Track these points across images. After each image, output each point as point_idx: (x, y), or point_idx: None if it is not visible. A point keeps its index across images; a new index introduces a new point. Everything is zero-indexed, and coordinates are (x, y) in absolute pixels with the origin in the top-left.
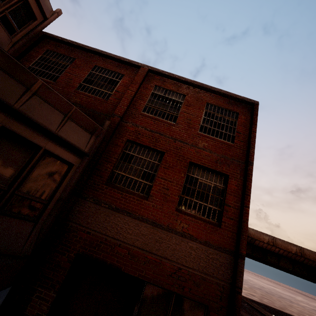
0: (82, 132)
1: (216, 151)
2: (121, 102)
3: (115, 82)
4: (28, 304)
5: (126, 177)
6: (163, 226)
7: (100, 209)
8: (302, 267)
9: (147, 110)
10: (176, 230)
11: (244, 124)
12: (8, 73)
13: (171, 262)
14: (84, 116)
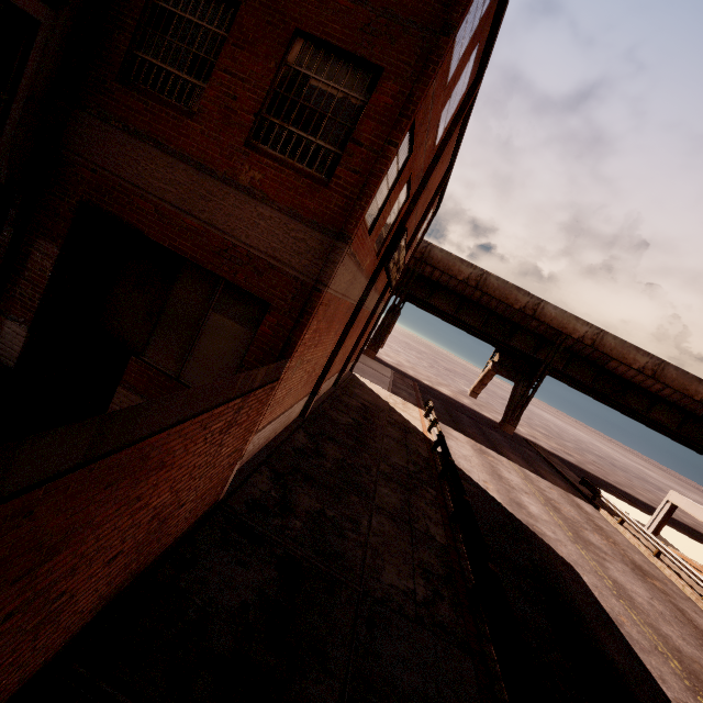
0: None
1: None
2: None
3: None
4: (29, 257)
5: (157, 67)
6: (216, 173)
7: (110, 130)
8: None
9: None
10: (238, 183)
11: None
12: None
13: (222, 234)
14: None
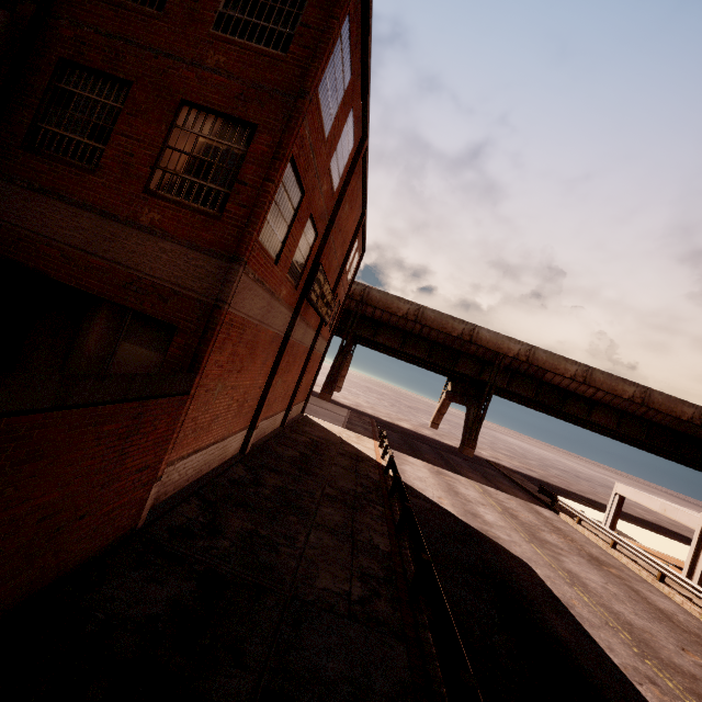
0: None
1: (242, 75)
2: None
3: None
4: None
5: (60, 135)
6: (118, 218)
7: (15, 190)
8: (640, 425)
9: None
10: (139, 224)
11: (325, 3)
12: None
13: (127, 269)
14: None
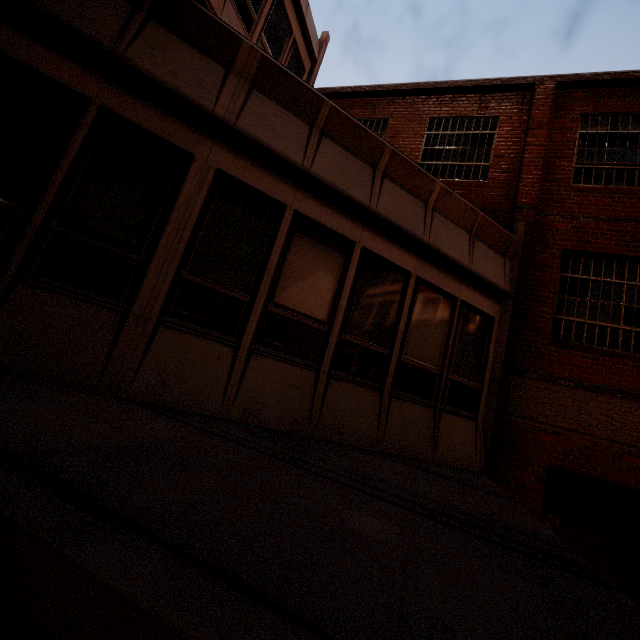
0: (492, 256)
1: None
2: (523, 177)
3: (486, 139)
4: None
5: (587, 325)
6: None
7: (560, 390)
8: None
9: (584, 178)
10: None
11: None
12: (404, 188)
13: None
14: (493, 225)
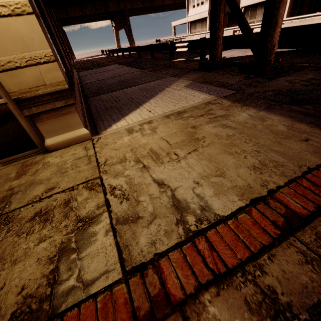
0: None
1: None
2: None
3: None
4: None
5: None
6: None
7: None
8: None
9: None
10: None
11: None
12: None
13: None
14: None
